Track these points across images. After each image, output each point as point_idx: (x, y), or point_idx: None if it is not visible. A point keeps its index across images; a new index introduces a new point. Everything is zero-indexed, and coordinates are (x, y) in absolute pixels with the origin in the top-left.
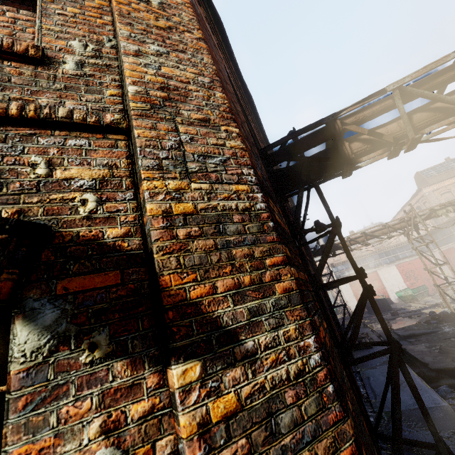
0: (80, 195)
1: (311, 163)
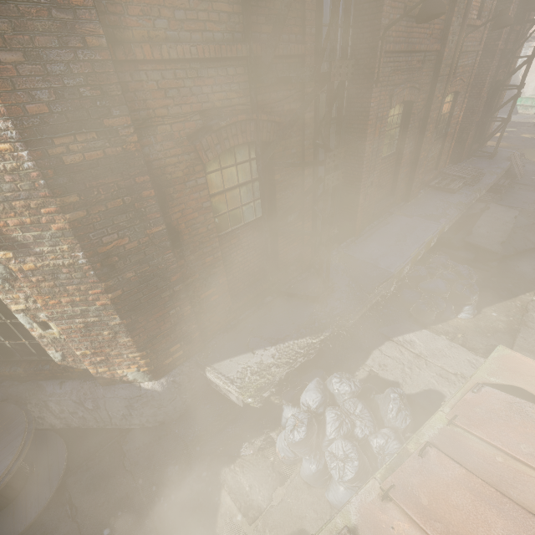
0: None
1: None
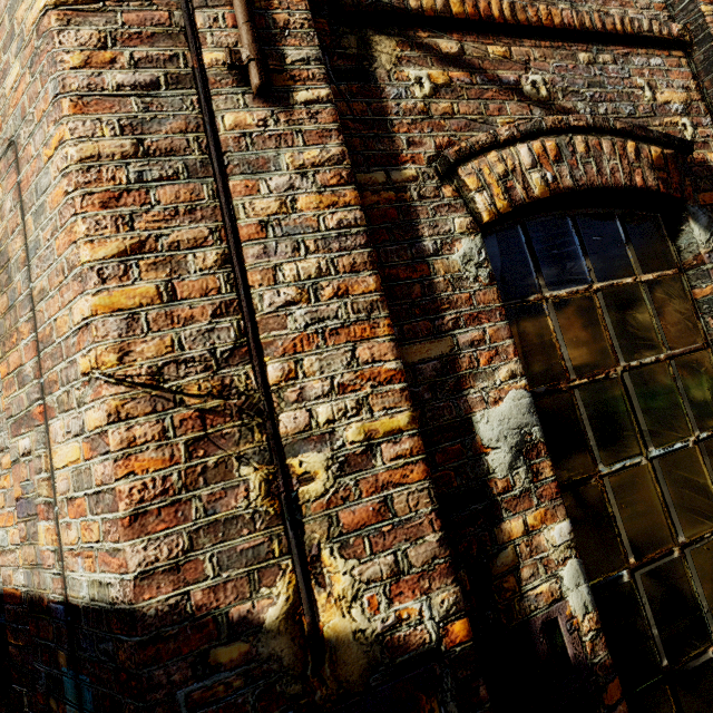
0: (680, 120)
1: None
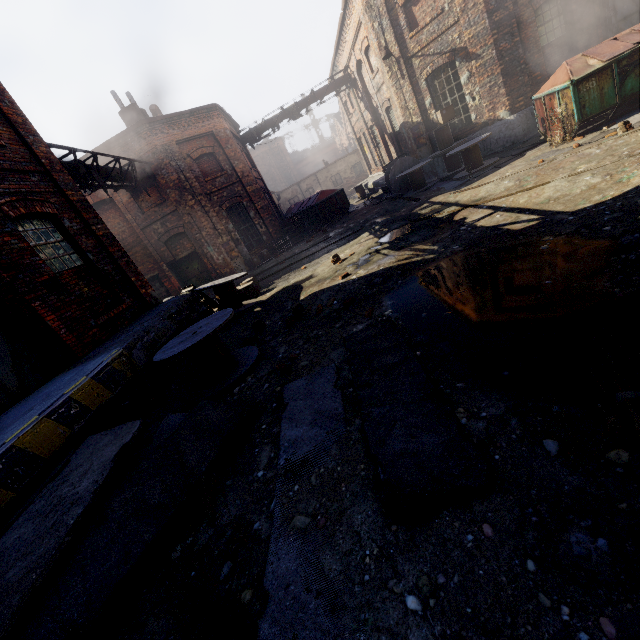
0: (457, 40)
1: None
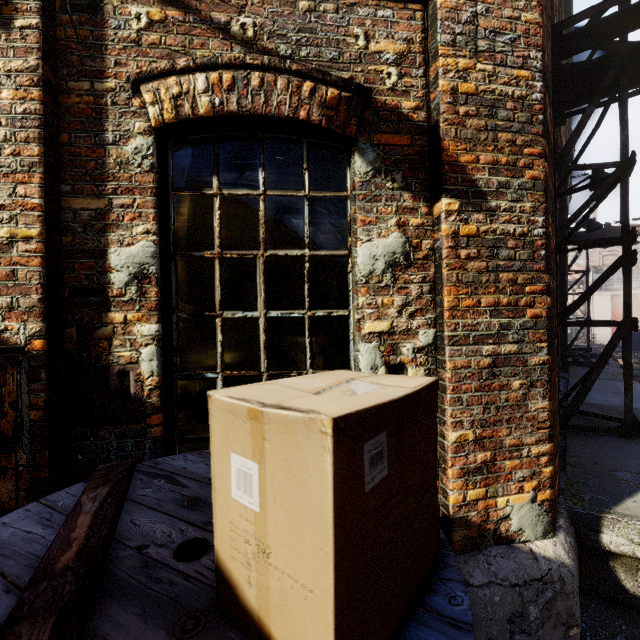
0: (387, 69)
1: (633, 55)
